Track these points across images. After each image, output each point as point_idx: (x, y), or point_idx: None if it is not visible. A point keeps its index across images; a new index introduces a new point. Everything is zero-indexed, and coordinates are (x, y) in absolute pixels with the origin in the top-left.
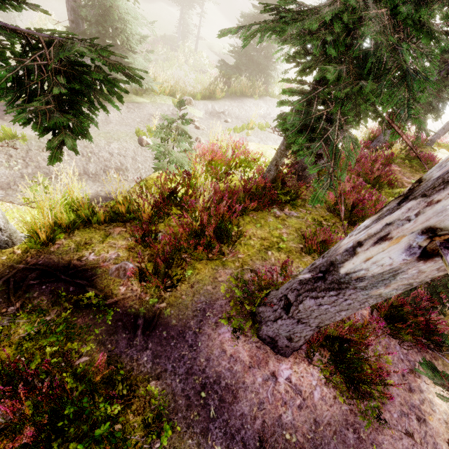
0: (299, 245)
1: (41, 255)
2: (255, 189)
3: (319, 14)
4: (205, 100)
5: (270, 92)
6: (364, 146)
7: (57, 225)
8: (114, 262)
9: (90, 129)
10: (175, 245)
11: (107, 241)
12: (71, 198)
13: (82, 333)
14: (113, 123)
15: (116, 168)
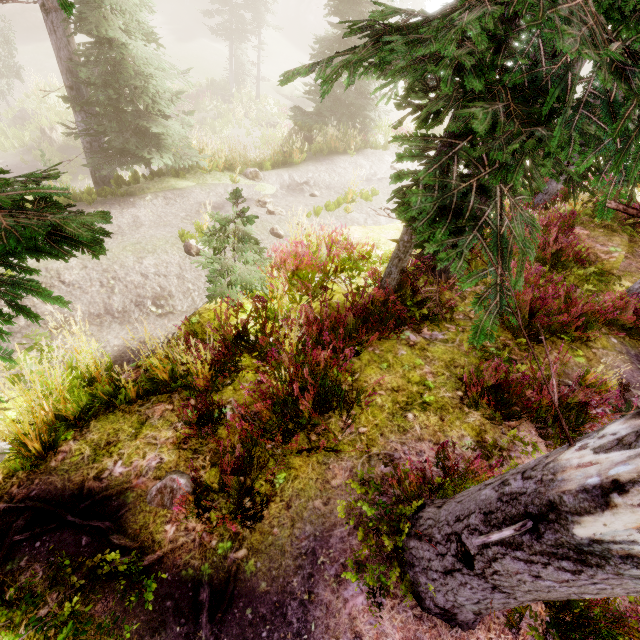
0: (457, 394)
1: (35, 477)
2: (370, 302)
3: (451, 27)
4: (279, 169)
5: (371, 142)
6: (526, 205)
7: (62, 417)
8: (154, 474)
9: (111, 241)
10: (251, 436)
11: (143, 435)
12: (80, 369)
13: (103, 635)
14: (145, 225)
15: (155, 295)
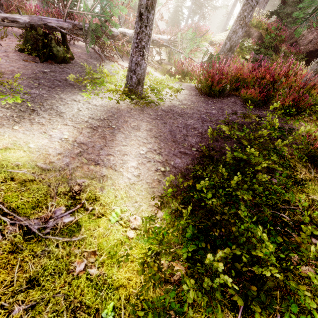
0: None
1: None
2: None
3: None
4: None
5: None
6: None
7: None
8: None
9: None
10: None
11: None
12: None
13: None
14: None
15: None
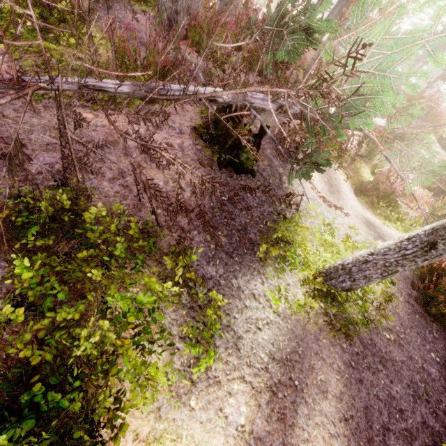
0: None
1: None
2: None
3: None
4: None
5: None
6: None
7: None
8: None
9: None
10: None
11: None
12: None
13: None
14: None
15: None
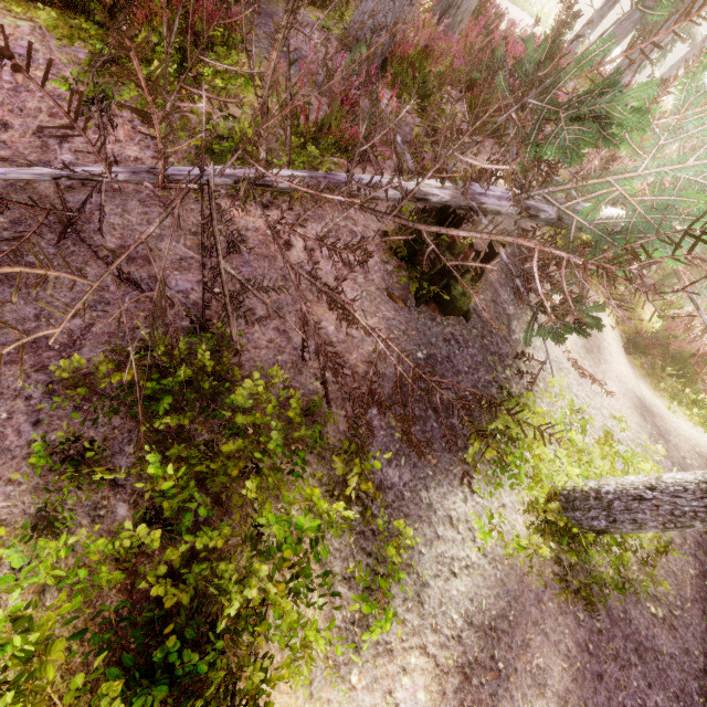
0: None
1: None
2: None
3: None
4: None
5: None
6: None
7: None
8: None
9: None
10: None
11: None
12: None
13: None
14: None
15: None
